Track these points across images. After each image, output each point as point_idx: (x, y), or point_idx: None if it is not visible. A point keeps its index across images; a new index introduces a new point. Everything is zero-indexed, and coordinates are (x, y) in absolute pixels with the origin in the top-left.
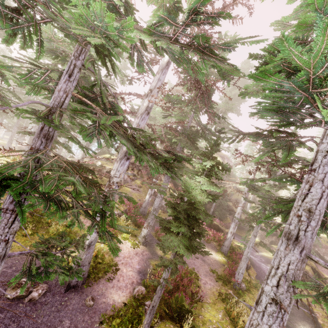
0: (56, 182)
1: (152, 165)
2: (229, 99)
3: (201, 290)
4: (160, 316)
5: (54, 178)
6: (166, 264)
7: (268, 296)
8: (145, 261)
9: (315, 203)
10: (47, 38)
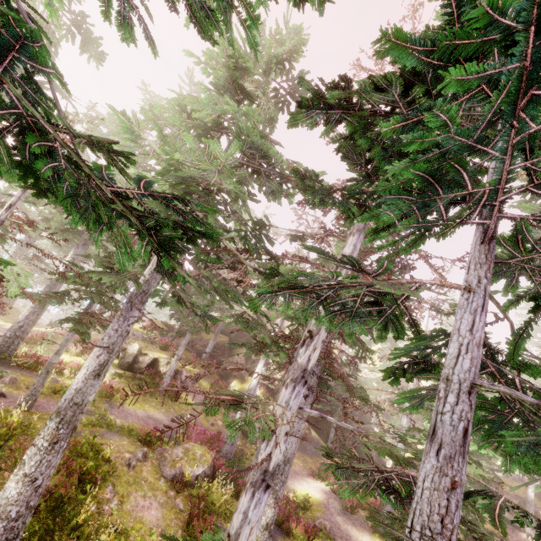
0: None
1: None
2: None
3: None
4: None
5: None
6: None
7: None
8: None
9: None
10: (223, 169)
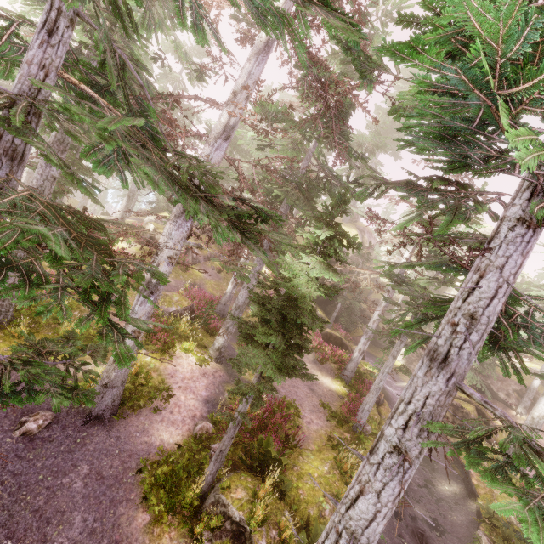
0: (16, 235)
1: (204, 219)
2: (375, 122)
3: (301, 432)
4: (233, 466)
5: (14, 227)
6: (244, 390)
7: (389, 443)
8: (217, 385)
9: (483, 304)
10: None
